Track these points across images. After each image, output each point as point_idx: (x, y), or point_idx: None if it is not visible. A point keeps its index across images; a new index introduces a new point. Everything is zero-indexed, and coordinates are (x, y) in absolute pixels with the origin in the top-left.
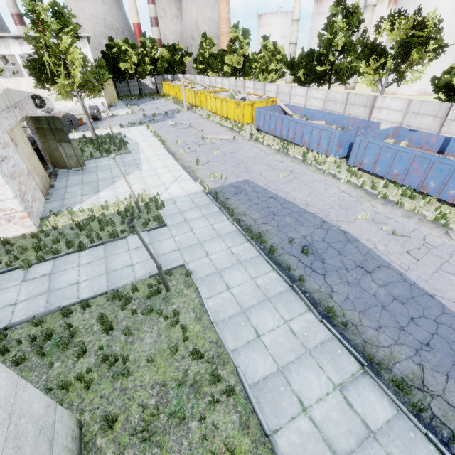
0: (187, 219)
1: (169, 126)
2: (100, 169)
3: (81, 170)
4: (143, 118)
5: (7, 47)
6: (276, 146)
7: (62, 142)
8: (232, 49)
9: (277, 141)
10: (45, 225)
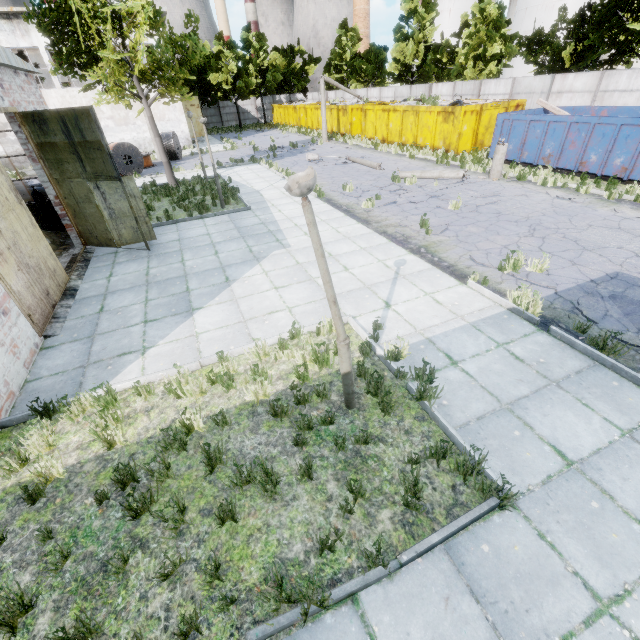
0: (570, 455)
1: (307, 162)
2: (189, 246)
3: (145, 248)
4: (253, 153)
5: (25, 34)
6: (590, 188)
7: (101, 179)
8: (403, 34)
9: (571, 179)
10: (3, 470)
